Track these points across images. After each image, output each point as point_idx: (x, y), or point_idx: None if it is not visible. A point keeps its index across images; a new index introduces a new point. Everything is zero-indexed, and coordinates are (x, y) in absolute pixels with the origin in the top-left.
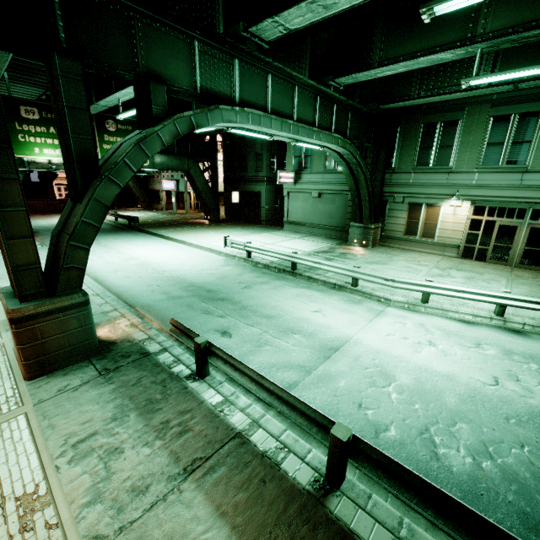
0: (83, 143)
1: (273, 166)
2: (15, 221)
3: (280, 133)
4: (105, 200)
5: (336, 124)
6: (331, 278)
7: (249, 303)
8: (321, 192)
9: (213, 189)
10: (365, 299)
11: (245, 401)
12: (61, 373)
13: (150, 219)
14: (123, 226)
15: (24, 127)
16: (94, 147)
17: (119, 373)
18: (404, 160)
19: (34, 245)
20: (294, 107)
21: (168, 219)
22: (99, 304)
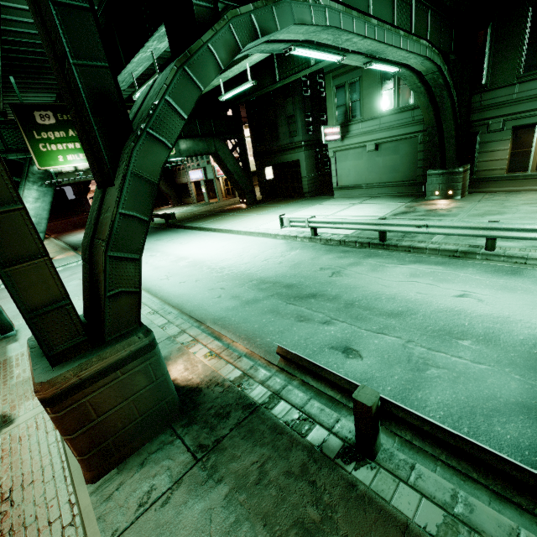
0: (94, 75)
1: (309, 127)
2: (9, 231)
3: (360, 44)
4: (148, 173)
5: (415, 30)
6: (444, 244)
7: (352, 296)
8: (379, 142)
9: (245, 168)
10: (518, 266)
11: (494, 518)
12: (136, 461)
13: (185, 214)
14: (161, 226)
15: (43, 135)
16: (115, 82)
17: (224, 454)
18: (501, 70)
19: (52, 269)
20: (368, 5)
21: (203, 211)
22: (161, 325)
